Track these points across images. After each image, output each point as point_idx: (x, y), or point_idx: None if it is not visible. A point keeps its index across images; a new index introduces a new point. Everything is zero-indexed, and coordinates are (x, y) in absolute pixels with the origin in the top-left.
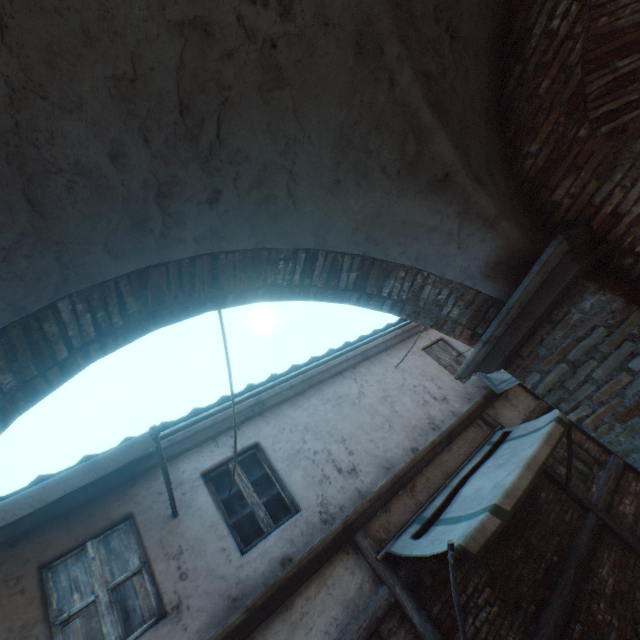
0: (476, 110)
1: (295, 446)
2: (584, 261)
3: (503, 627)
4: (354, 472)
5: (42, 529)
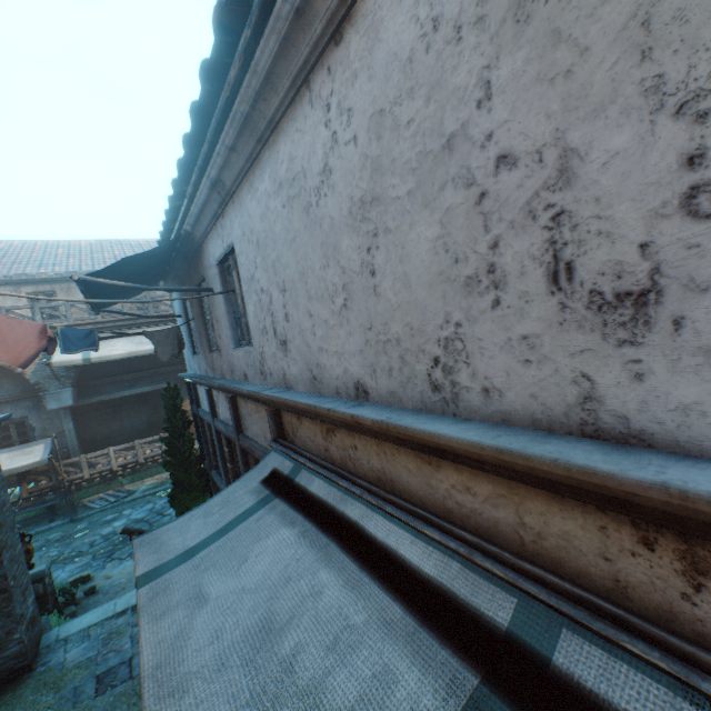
0: None
1: (251, 269)
2: None
3: None
4: (285, 347)
5: (192, 265)
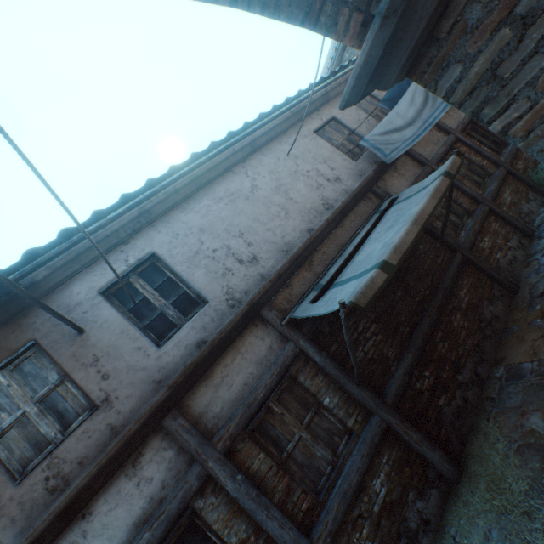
0: None
1: (193, 249)
2: None
3: (385, 347)
4: (255, 261)
5: None
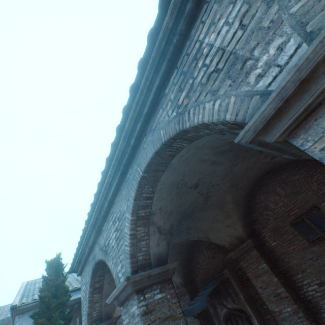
0: (184, 259)
1: None
2: (189, 289)
3: None
4: None
5: None
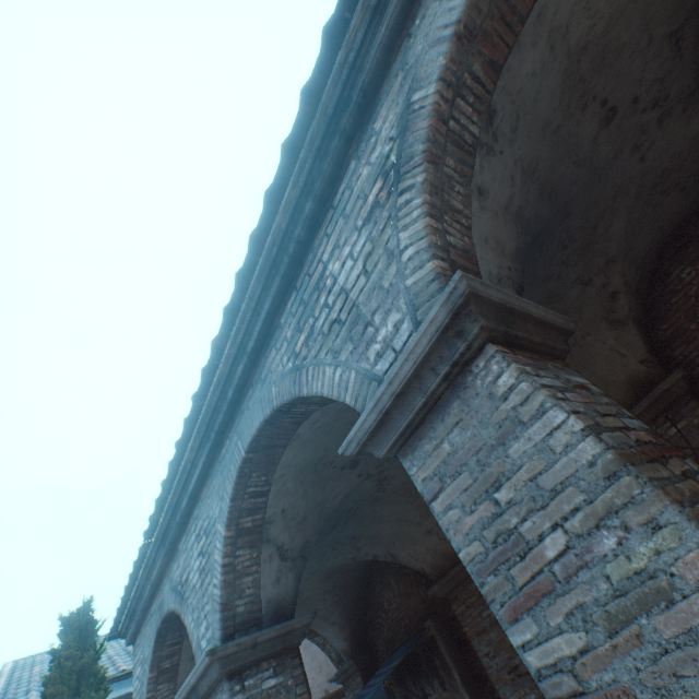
0: (353, 599)
1: None
2: (363, 664)
3: None
4: None
5: None
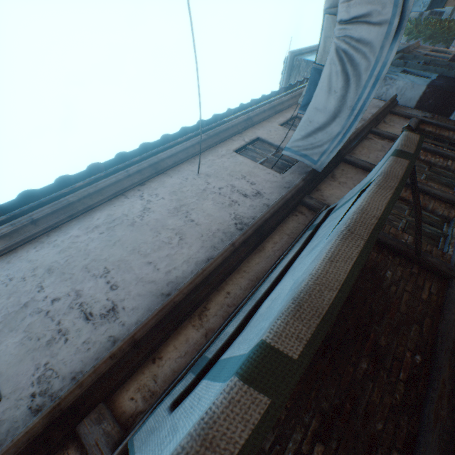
0: None
1: (22, 299)
2: None
3: None
4: (112, 313)
5: None
